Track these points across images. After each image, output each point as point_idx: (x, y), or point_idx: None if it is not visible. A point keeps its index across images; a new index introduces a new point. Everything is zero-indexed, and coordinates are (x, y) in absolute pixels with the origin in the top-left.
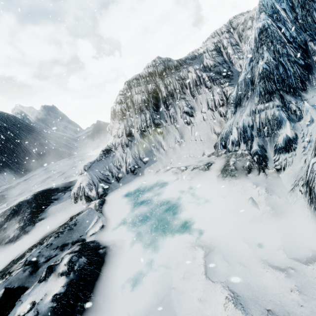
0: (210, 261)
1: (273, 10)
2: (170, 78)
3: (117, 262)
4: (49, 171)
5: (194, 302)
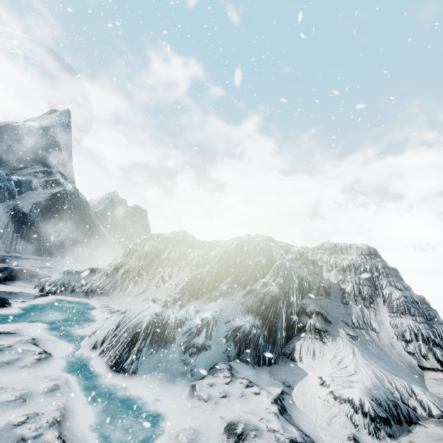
0: (32, 326)
1: (240, 245)
2: (178, 248)
3: (6, 313)
4: (60, 264)
5: (7, 327)
